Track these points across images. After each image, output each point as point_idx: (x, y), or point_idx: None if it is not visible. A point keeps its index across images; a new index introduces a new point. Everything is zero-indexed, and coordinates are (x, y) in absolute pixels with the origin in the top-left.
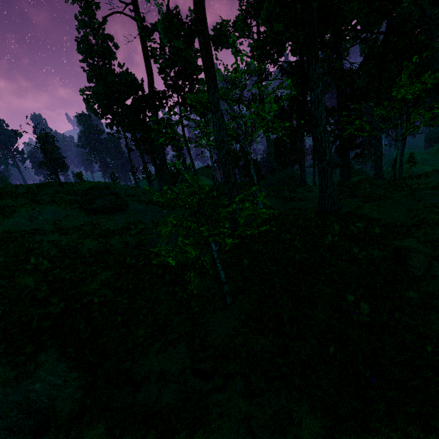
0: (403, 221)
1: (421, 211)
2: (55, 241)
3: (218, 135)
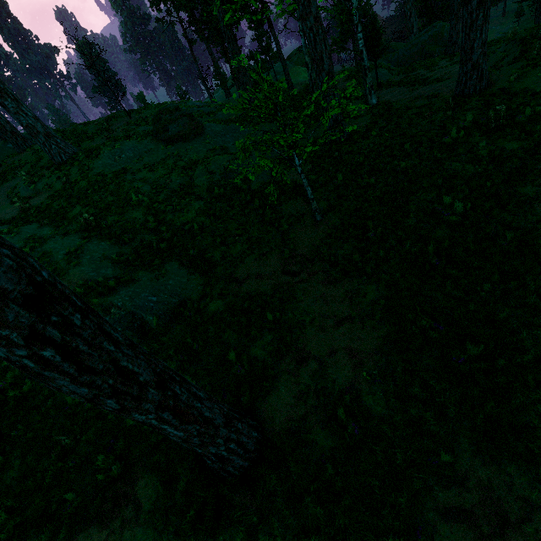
0: None
1: None
2: (145, 178)
3: None
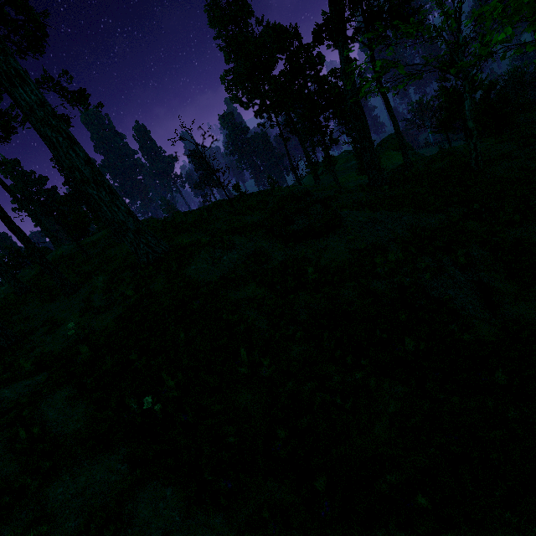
0: None
1: None
2: (256, 298)
3: None
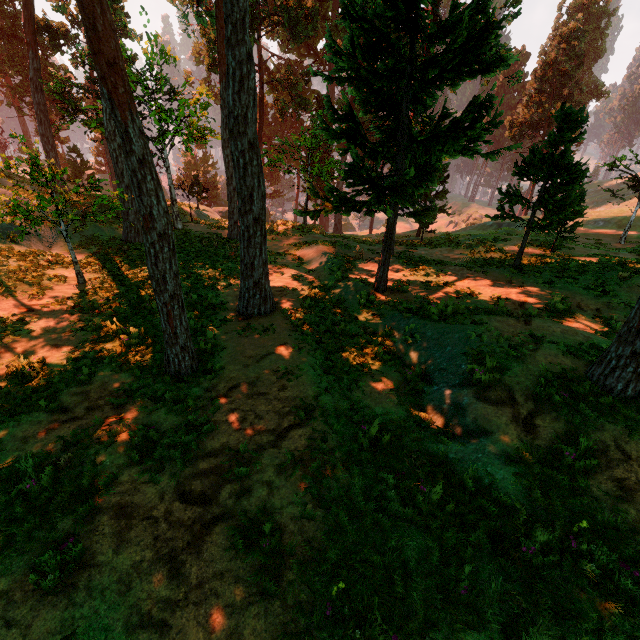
0: (277, 251)
1: (293, 246)
2: None
3: (108, 124)
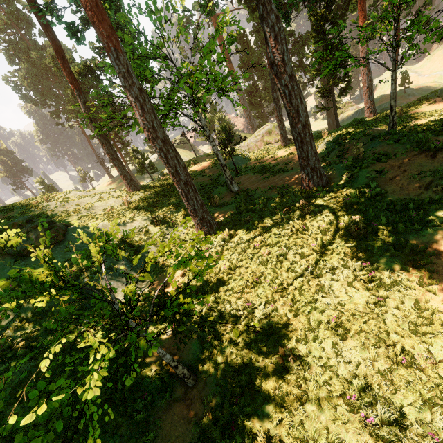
0: (415, 194)
1: (439, 175)
2: None
3: (144, 121)
